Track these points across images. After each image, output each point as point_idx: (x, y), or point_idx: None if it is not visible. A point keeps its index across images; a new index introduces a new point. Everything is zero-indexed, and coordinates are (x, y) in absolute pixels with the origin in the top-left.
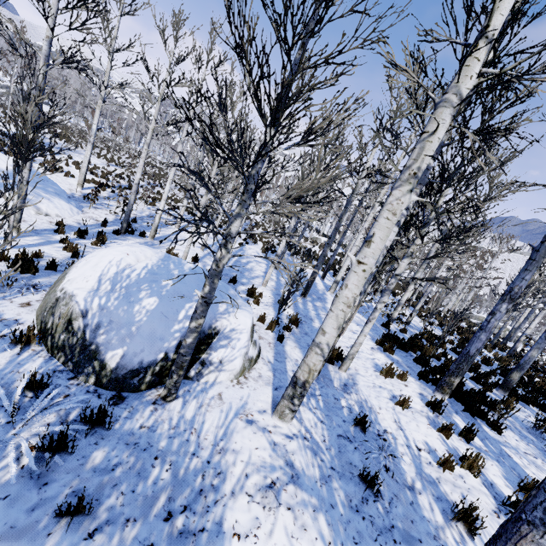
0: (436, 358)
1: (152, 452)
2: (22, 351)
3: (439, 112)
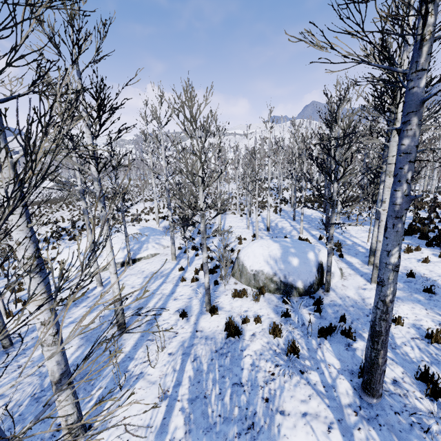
0: (431, 232)
1: (342, 305)
2: (262, 296)
3: (391, 149)
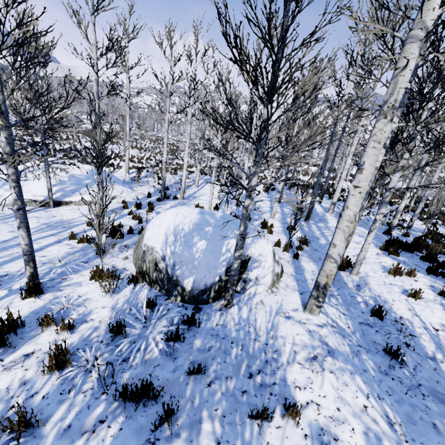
0: (444, 254)
1: (228, 339)
2: (135, 286)
3: (407, 48)
